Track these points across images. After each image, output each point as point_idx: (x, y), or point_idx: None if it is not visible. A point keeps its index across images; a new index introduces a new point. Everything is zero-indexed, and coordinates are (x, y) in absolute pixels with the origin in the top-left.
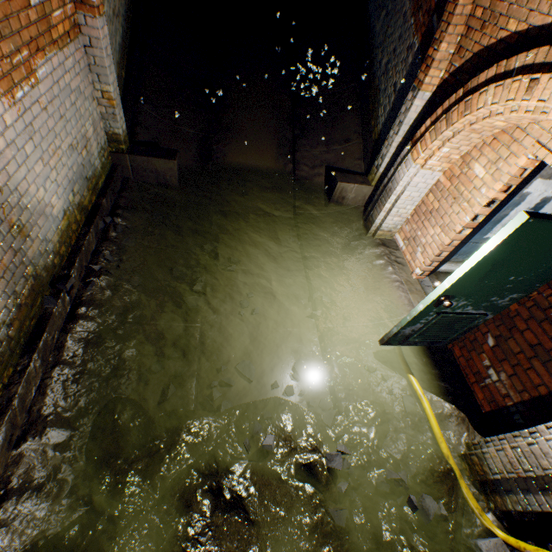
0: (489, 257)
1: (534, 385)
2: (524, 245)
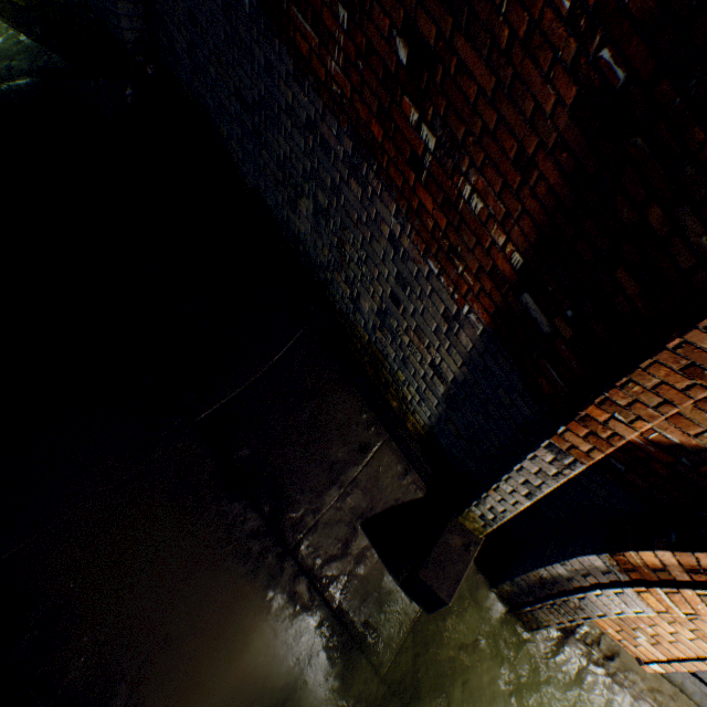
0: None
1: None
2: None
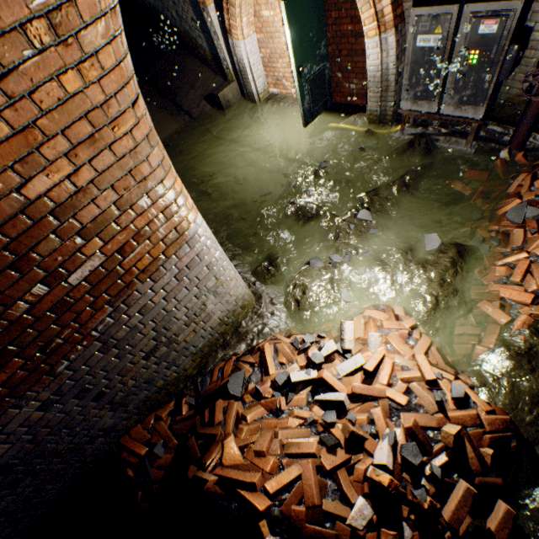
0: (291, 32)
1: (362, 68)
2: (296, 15)
